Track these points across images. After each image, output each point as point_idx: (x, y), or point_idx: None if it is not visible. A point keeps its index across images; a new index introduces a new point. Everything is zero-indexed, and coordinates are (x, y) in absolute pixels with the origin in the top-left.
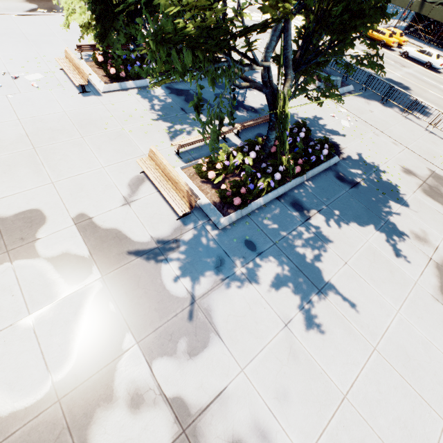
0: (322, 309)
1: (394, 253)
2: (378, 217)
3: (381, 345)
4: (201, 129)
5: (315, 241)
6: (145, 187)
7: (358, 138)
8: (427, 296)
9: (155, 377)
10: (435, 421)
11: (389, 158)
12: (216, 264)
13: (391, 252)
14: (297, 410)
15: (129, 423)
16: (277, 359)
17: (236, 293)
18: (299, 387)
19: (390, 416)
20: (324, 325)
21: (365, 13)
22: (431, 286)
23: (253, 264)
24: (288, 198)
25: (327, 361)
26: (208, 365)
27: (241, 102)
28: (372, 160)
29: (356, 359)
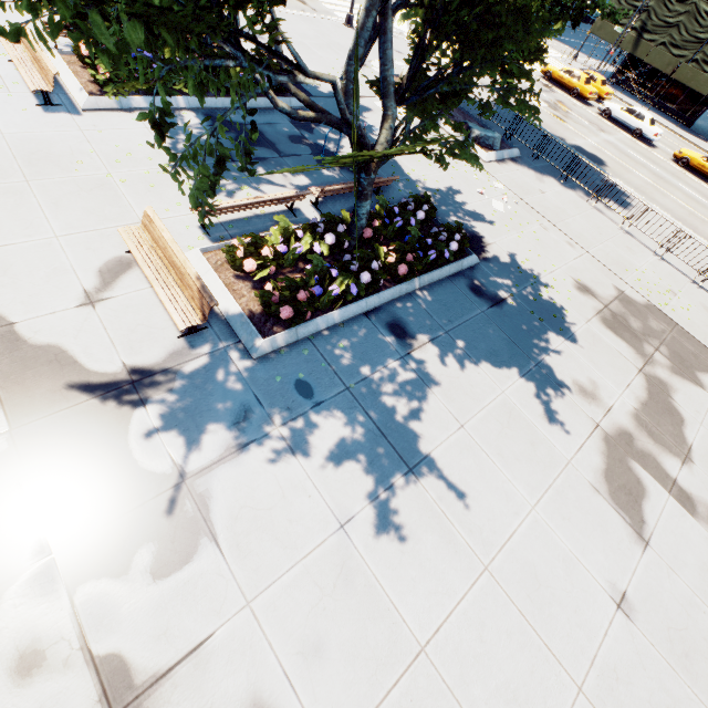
0: (409, 500)
1: (542, 414)
2: (526, 356)
3: (497, 562)
4: (255, 190)
5: (418, 389)
6: (131, 277)
7: (515, 230)
8: (583, 485)
9: (77, 617)
10: (565, 689)
11: (558, 266)
12: (236, 418)
13: (538, 412)
14: (335, 675)
15: (6, 704)
16: (315, 585)
17: (263, 470)
18: (346, 633)
19: (492, 681)
20: (409, 528)
21: (501, 15)
22: (592, 468)
23: (303, 421)
24: (384, 315)
25: (403, 589)
26: (185, 594)
27: (333, 153)
28: (531, 266)
29: (452, 586)
